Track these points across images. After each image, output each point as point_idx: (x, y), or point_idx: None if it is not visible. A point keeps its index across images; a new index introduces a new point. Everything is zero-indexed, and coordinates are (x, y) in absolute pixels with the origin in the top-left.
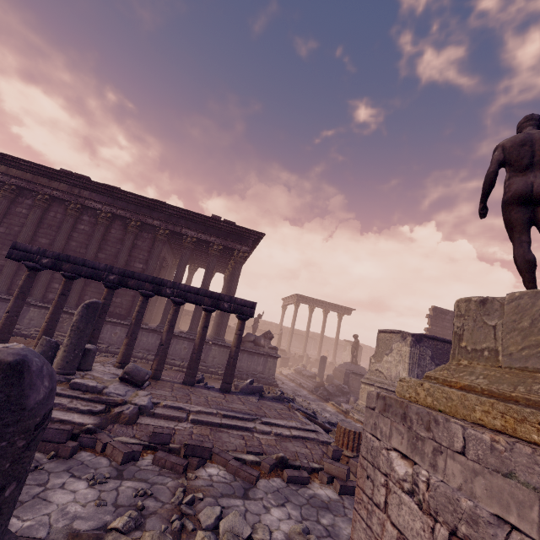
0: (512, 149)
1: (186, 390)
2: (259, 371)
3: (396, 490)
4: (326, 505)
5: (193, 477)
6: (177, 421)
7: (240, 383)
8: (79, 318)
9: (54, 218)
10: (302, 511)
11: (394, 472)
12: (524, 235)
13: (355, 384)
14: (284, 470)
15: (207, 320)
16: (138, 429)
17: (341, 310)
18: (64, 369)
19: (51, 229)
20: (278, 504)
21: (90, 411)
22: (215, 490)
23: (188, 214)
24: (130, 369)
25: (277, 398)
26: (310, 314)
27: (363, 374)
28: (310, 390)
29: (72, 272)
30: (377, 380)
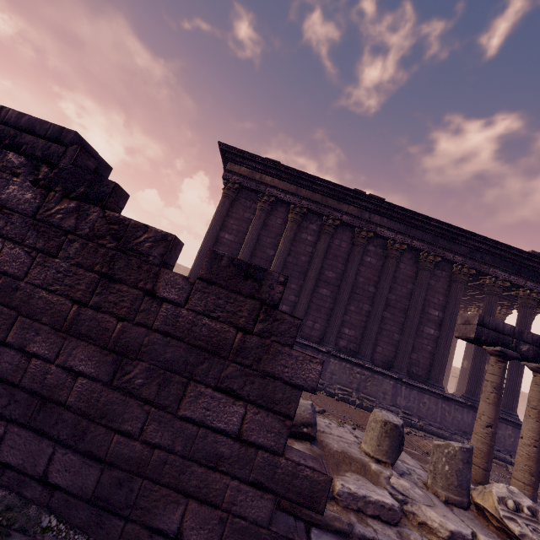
0: None
1: None
2: None
3: None
4: None
5: None
6: None
7: None
8: None
9: (339, 246)
10: None
11: None
12: None
13: None
14: None
15: None
16: None
17: None
18: None
19: (337, 261)
20: None
21: None
22: None
23: (501, 249)
24: None
25: None
26: None
27: None
28: None
29: None
30: None
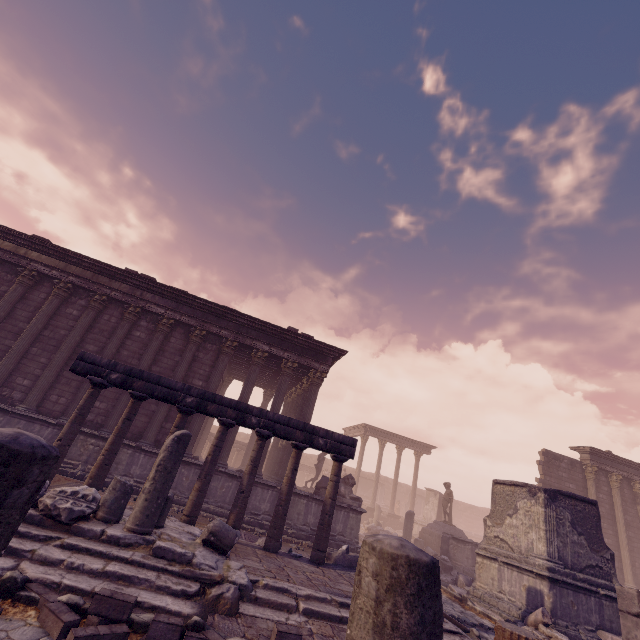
0: None
1: (275, 560)
2: (338, 531)
3: None
4: None
5: None
6: (286, 611)
7: (332, 551)
8: (168, 455)
9: (107, 321)
10: None
11: None
12: None
13: (457, 554)
14: None
15: (297, 460)
16: (245, 623)
17: (418, 447)
18: (143, 525)
19: (102, 335)
20: None
21: (184, 592)
22: None
23: (261, 325)
24: (217, 527)
25: None
26: (381, 451)
27: (466, 540)
28: None
29: (144, 391)
30: (501, 552)
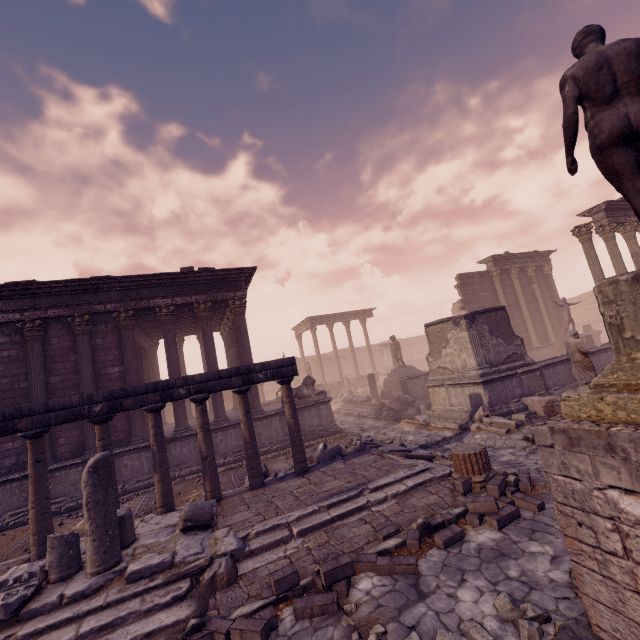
0: (588, 78)
1: (262, 496)
2: (316, 425)
3: (637, 533)
4: (499, 552)
5: (353, 607)
6: (283, 544)
7: (312, 454)
8: (92, 489)
9: None
10: (485, 575)
11: (625, 514)
12: (638, 182)
13: (415, 389)
14: (435, 536)
15: (245, 403)
16: (247, 582)
17: (361, 315)
18: (105, 562)
19: None
20: (458, 583)
21: (176, 598)
22: (388, 609)
23: (149, 280)
24: (189, 512)
25: (359, 449)
26: (331, 333)
27: (419, 375)
28: (373, 417)
29: (36, 426)
30: (444, 378)
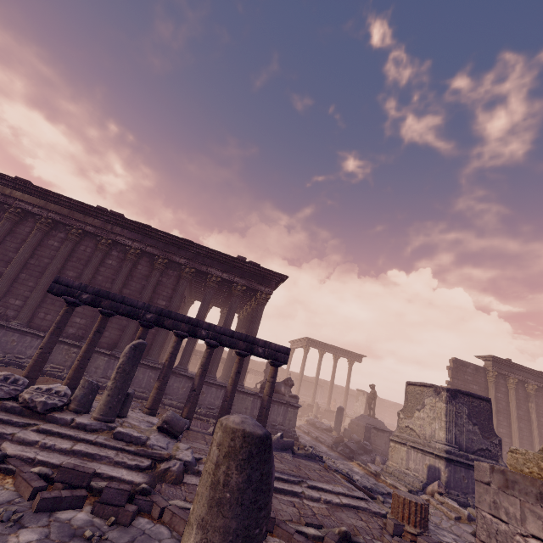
0: None
1: None
2: (279, 422)
3: None
4: None
5: None
6: None
7: None
8: (126, 360)
9: (84, 251)
10: None
11: None
12: None
13: (377, 441)
14: None
15: (240, 365)
16: (187, 490)
17: (351, 356)
18: (106, 415)
19: (80, 263)
20: None
21: (138, 466)
22: None
23: (215, 254)
24: (169, 417)
25: (309, 456)
26: (320, 359)
27: (385, 429)
28: (329, 445)
29: (111, 308)
30: (409, 438)
